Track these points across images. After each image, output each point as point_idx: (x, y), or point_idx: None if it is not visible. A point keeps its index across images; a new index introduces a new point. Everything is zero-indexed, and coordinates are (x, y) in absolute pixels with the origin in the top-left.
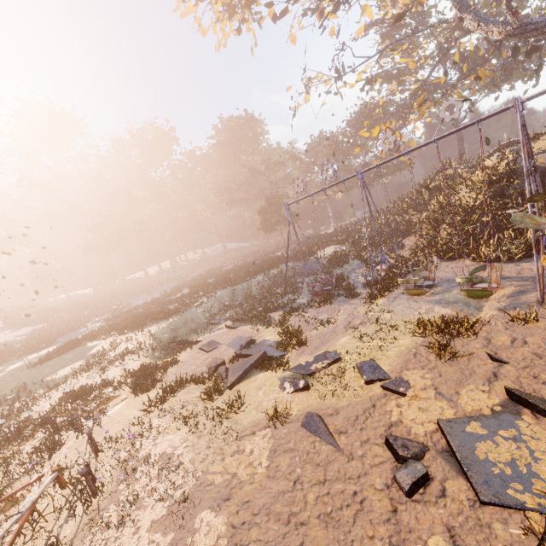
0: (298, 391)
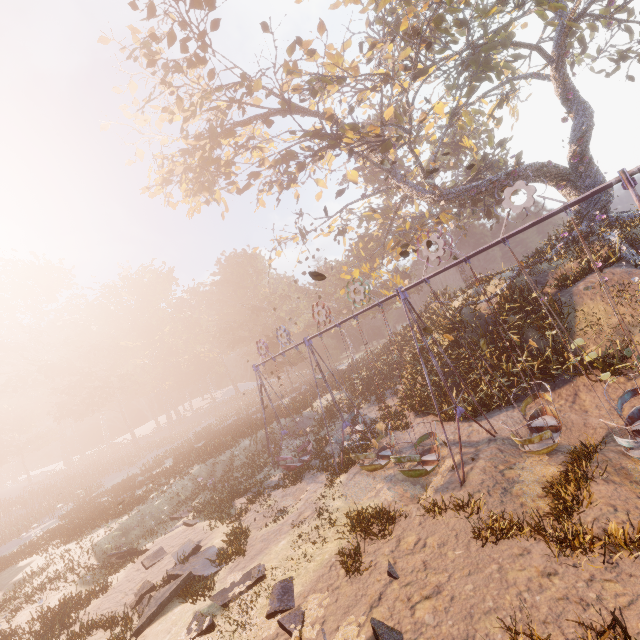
0: (201, 634)
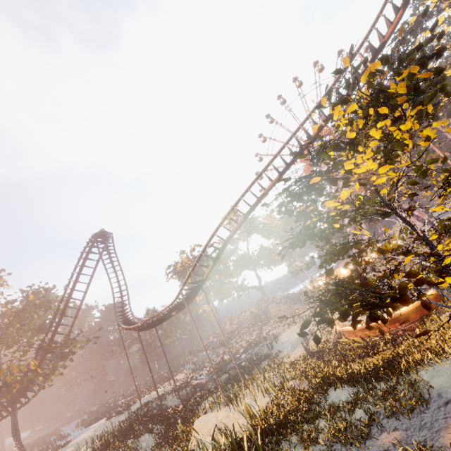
0: None
